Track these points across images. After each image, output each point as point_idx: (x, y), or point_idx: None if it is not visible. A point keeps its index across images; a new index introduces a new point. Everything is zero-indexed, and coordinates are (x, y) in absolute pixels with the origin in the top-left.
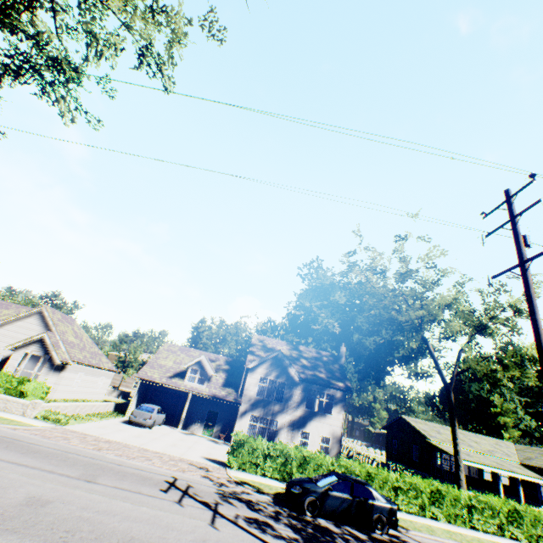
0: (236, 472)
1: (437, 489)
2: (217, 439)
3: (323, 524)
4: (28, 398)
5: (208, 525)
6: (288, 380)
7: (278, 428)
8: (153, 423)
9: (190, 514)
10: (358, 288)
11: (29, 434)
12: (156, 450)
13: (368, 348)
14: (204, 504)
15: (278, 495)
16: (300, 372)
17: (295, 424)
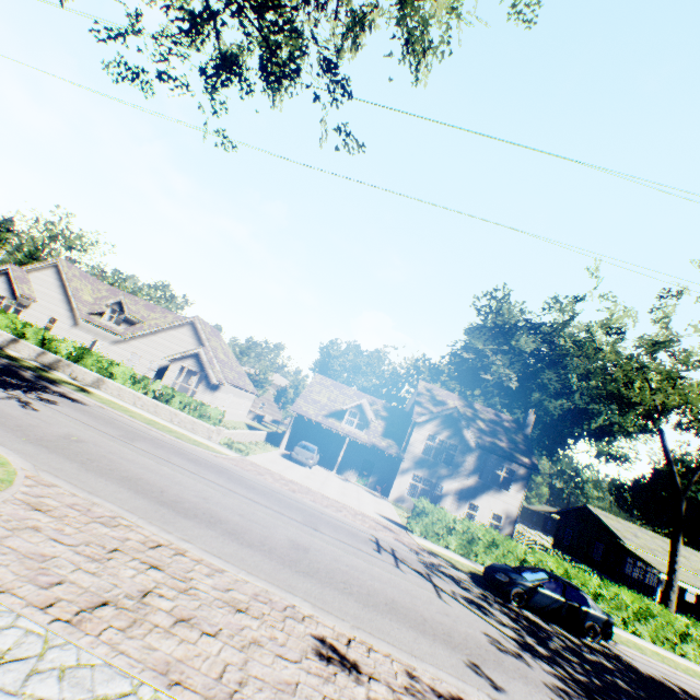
0: (419, 538)
1: (647, 607)
2: (372, 490)
3: (532, 618)
4: (210, 422)
5: (438, 598)
6: (461, 444)
7: (443, 494)
8: (313, 464)
9: (416, 583)
10: (574, 347)
11: (231, 465)
12: (335, 499)
13: (550, 413)
14: (418, 573)
15: (473, 574)
16: (476, 437)
17: (463, 494)
